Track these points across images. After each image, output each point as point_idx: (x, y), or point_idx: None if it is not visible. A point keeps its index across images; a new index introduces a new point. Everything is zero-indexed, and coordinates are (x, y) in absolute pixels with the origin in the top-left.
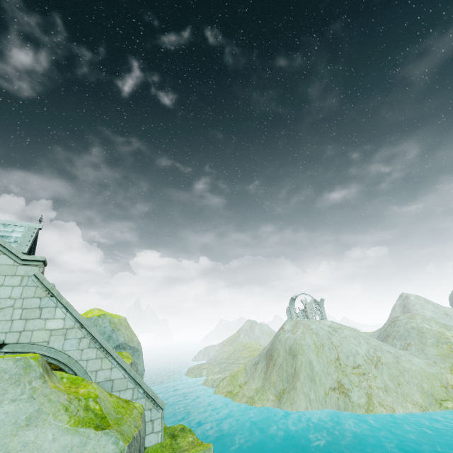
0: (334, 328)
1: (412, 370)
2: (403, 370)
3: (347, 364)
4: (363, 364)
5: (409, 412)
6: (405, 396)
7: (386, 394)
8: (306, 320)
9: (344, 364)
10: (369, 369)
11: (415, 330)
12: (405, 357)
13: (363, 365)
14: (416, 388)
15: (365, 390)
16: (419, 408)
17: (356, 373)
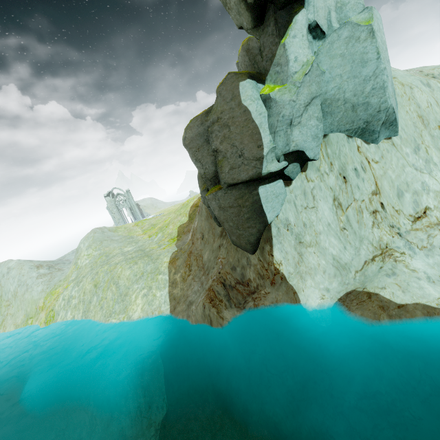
0: (9, 270)
1: (26, 300)
2: (22, 301)
3: (4, 299)
4: (11, 298)
5: (9, 331)
6: (15, 319)
7: (11, 318)
8: (4, 262)
9: (3, 300)
10: (12, 301)
11: (76, 251)
12: (32, 288)
13: (11, 299)
14: (24, 312)
15: (4, 317)
16: (15, 327)
17: (6, 305)
